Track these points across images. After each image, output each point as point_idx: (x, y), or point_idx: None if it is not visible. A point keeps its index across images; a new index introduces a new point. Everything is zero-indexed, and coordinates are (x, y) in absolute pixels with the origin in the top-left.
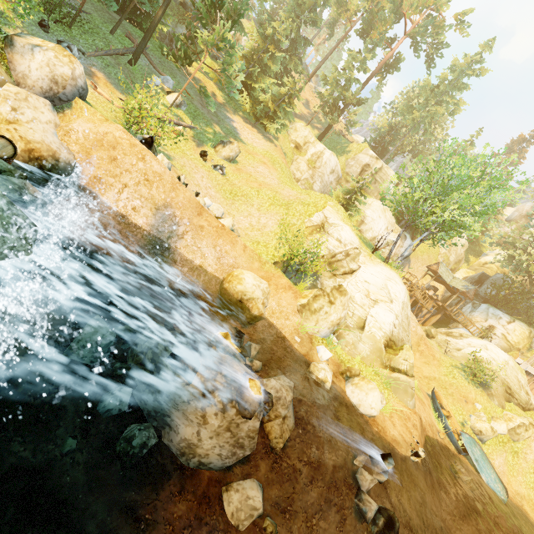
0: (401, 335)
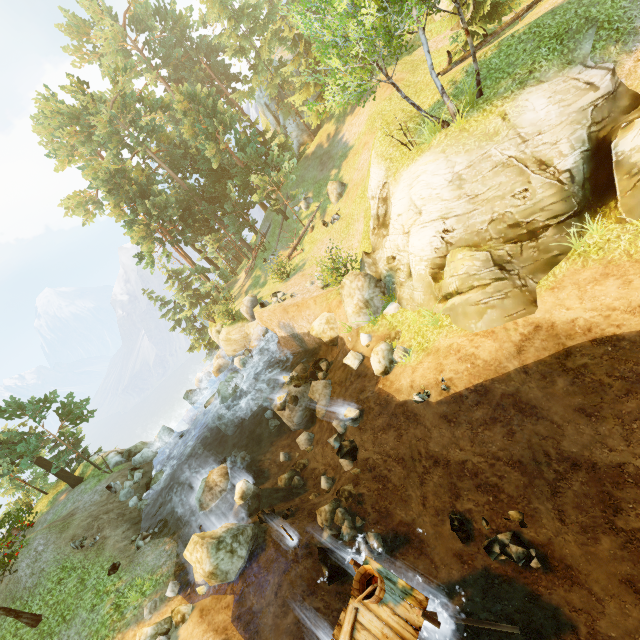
0: (488, 216)
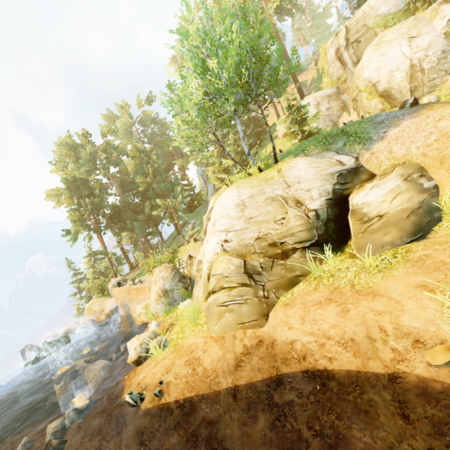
0: (256, 234)
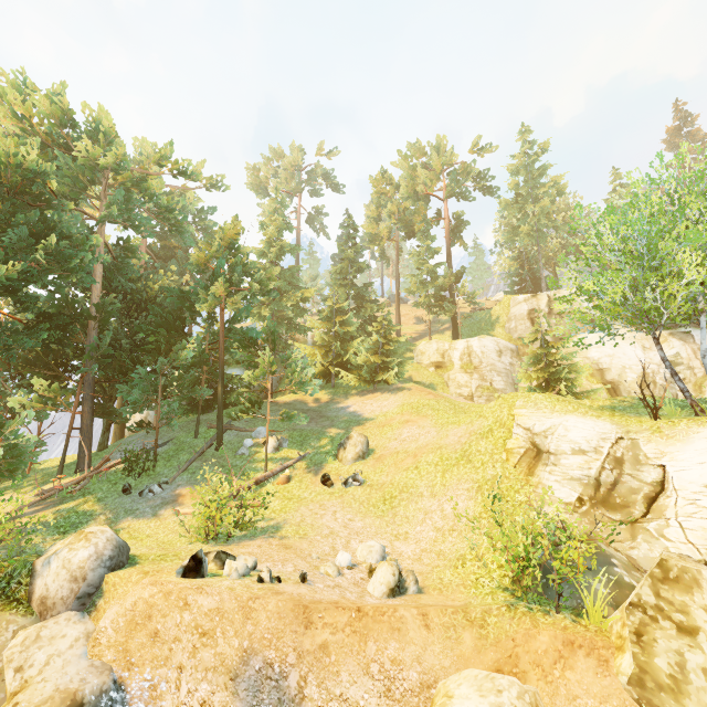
0: None
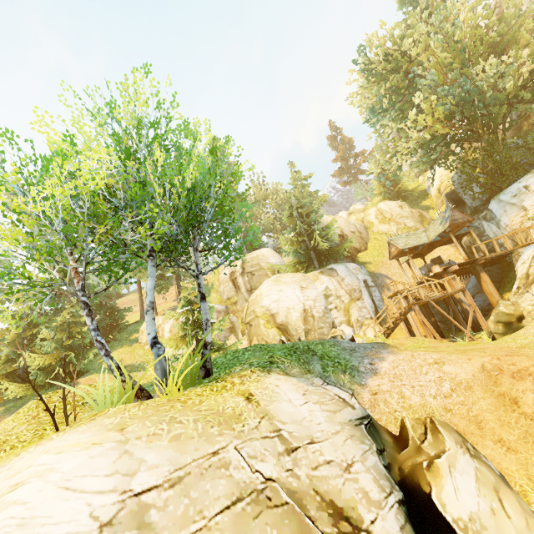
0: None
